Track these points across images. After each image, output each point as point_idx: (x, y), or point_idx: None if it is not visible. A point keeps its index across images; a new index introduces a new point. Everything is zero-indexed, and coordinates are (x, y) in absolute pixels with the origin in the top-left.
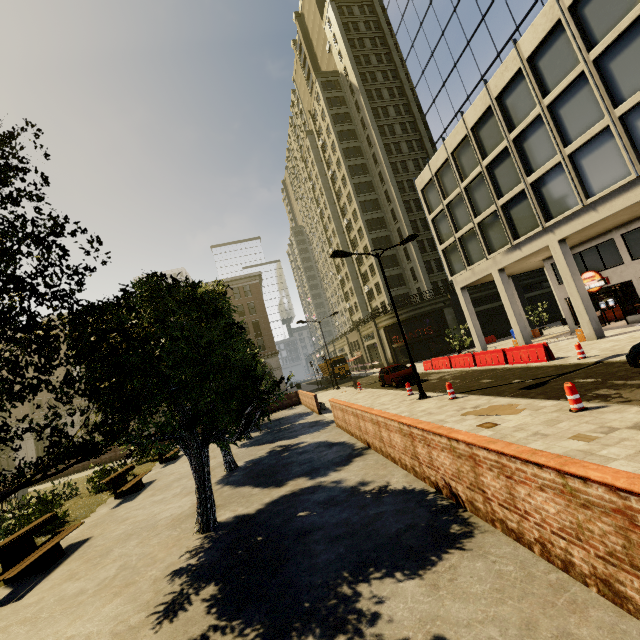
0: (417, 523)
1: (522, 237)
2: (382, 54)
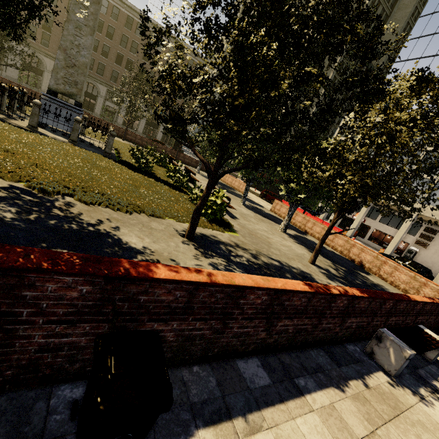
0: (355, 266)
1: None
2: None
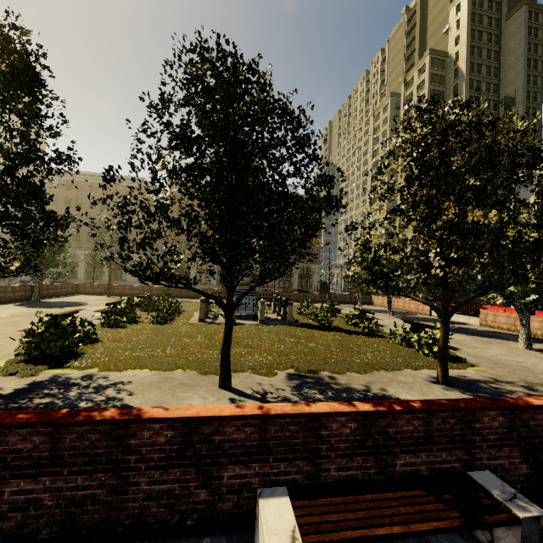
0: None
1: None
2: (492, 51)
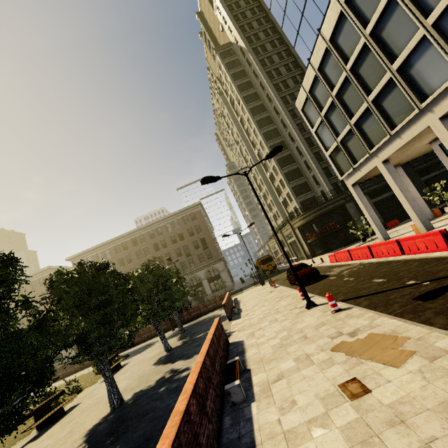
0: None
1: (399, 125)
2: (261, 18)
